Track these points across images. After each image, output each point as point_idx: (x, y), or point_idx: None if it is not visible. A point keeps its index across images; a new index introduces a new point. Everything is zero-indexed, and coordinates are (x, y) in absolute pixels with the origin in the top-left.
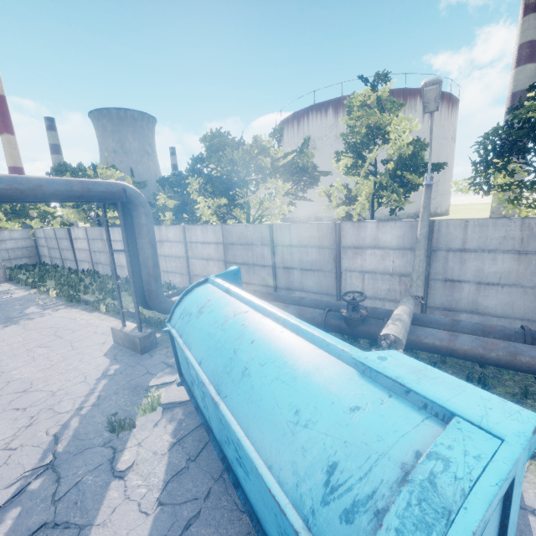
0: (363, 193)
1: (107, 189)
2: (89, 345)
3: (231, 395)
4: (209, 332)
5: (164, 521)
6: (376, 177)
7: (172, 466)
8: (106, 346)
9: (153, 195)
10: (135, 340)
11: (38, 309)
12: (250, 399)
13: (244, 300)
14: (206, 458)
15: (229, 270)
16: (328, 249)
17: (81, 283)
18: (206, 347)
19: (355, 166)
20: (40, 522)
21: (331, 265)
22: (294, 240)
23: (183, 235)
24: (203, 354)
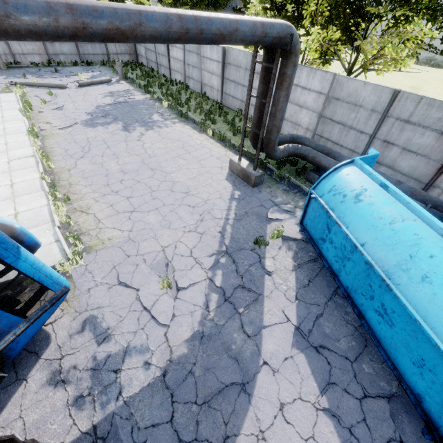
0: None
1: (278, 34)
2: (212, 166)
3: (406, 287)
4: (374, 224)
5: (303, 309)
6: None
7: (299, 280)
8: (224, 171)
9: (244, 1)
10: (250, 176)
11: (161, 118)
12: (433, 301)
13: (408, 205)
14: (319, 283)
15: (371, 154)
16: None
17: (179, 96)
18: (372, 236)
19: None
20: (237, 283)
21: (442, 155)
22: (415, 117)
23: None
24: (366, 240)
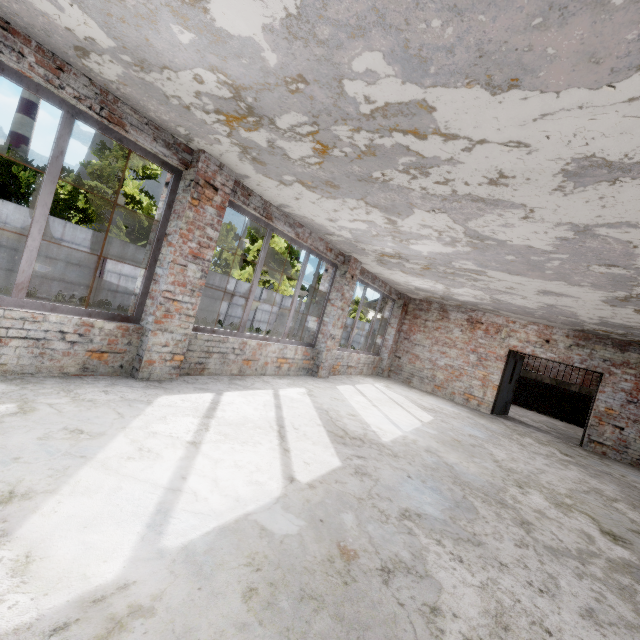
0: None
1: None
2: None
3: None
4: None
5: None
6: None
7: None
8: None
9: None
10: None
11: None
12: None
13: None
14: None
15: None
16: None
17: None
18: None
19: None
20: None
21: None
22: None
23: None
24: None
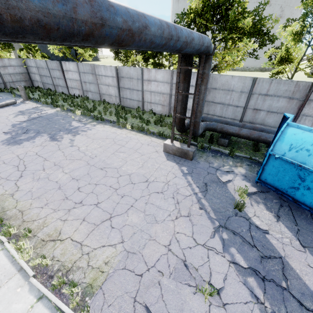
0: (298, 57)
1: (207, 44)
2: (149, 152)
3: None
4: None
5: None
6: (309, 45)
7: (290, 228)
8: (161, 154)
9: None
10: (188, 152)
11: (80, 124)
12: None
13: None
14: (302, 224)
15: (291, 117)
16: (297, 100)
17: (85, 105)
18: None
19: (300, 33)
20: (257, 255)
21: (294, 110)
22: (271, 91)
23: (171, 78)
24: None
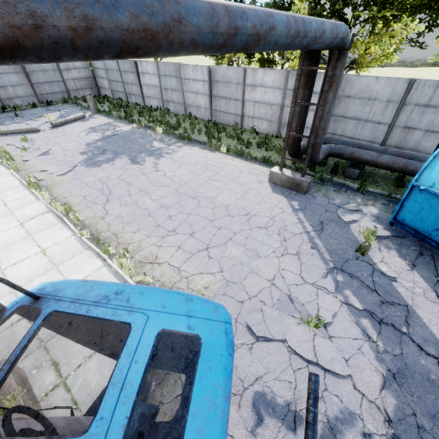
0: None
1: (342, 35)
2: (250, 182)
3: None
4: None
5: None
6: None
7: (427, 278)
8: (265, 184)
9: None
10: (301, 183)
11: (163, 144)
12: None
13: None
14: None
15: None
16: None
17: (166, 121)
18: None
19: None
20: (376, 300)
21: None
22: (435, 100)
23: (285, 82)
24: None
